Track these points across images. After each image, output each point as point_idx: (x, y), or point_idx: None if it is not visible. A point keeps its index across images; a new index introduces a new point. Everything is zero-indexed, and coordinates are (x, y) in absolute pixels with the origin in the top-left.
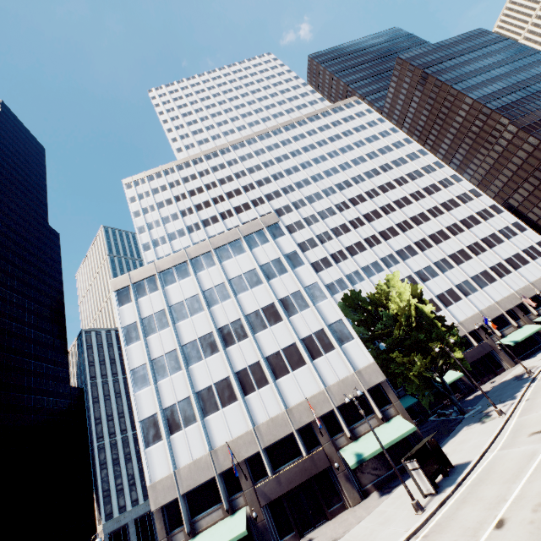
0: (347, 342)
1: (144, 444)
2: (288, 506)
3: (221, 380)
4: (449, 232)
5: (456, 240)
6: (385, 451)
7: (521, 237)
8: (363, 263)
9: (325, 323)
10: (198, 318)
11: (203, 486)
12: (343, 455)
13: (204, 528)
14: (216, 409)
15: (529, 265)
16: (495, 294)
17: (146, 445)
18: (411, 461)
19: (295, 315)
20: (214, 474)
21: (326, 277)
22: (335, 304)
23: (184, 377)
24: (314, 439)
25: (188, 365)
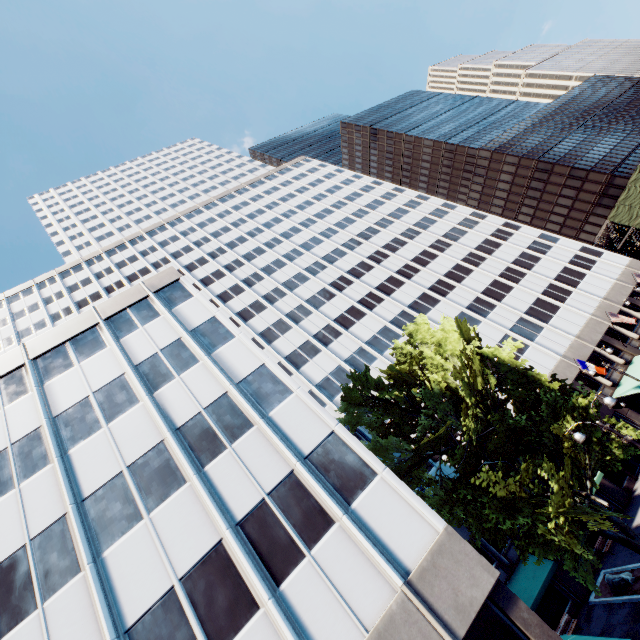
0: (360, 491)
1: None
2: None
3: None
4: (468, 264)
5: (481, 271)
6: None
7: (557, 248)
8: (367, 334)
9: (297, 454)
10: None
11: None
12: None
13: None
14: None
15: (588, 278)
16: (569, 326)
17: None
18: None
19: (218, 458)
20: None
21: (315, 372)
22: (311, 400)
23: None
24: None
25: None
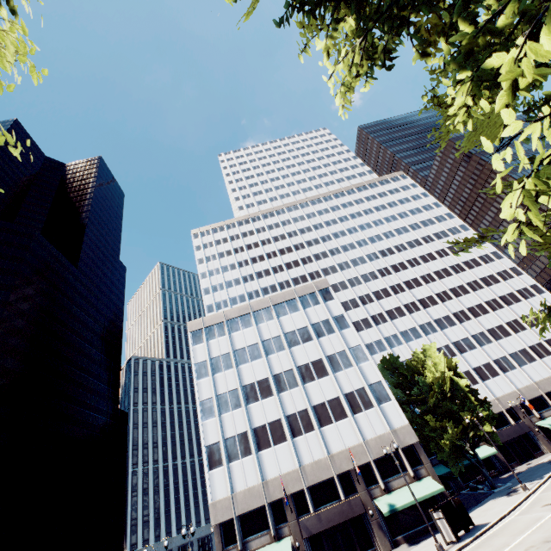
0: (384, 402)
1: (208, 466)
2: (326, 543)
3: (273, 421)
4: (488, 306)
5: (494, 315)
6: (414, 498)
7: None
8: (402, 327)
9: (366, 382)
10: (257, 363)
11: (254, 512)
12: (377, 504)
13: (253, 549)
14: (269, 446)
15: None
16: (534, 374)
17: (210, 467)
18: (436, 511)
19: (340, 372)
20: (264, 502)
21: (366, 337)
22: (375, 367)
23: (243, 413)
24: (352, 487)
25: (247, 404)
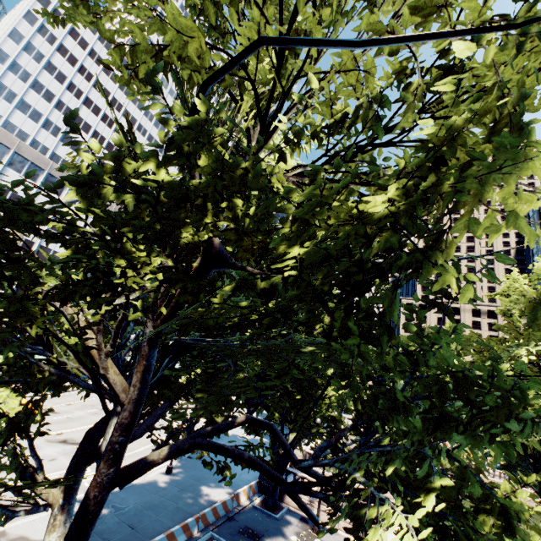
0: None
1: None
2: None
3: None
4: None
5: None
6: None
7: None
8: None
9: None
10: None
11: None
12: None
13: None
14: None
15: None
16: None
17: None
18: None
19: None
20: None
21: None
22: None
23: None
24: None
25: None
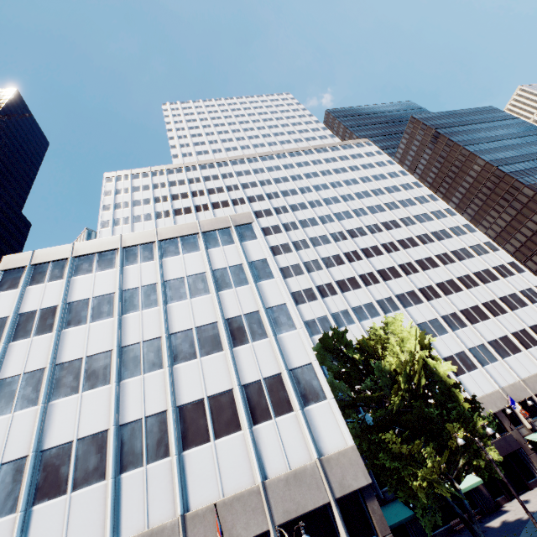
0: (313, 403)
1: None
2: None
3: (91, 435)
4: (461, 283)
5: (469, 294)
6: None
7: None
8: (355, 302)
9: (286, 365)
10: (99, 326)
11: None
12: None
13: None
14: (61, 491)
15: None
16: (520, 369)
17: None
18: None
19: (243, 346)
20: None
21: (307, 312)
22: (305, 339)
23: (35, 418)
24: None
25: (51, 398)
